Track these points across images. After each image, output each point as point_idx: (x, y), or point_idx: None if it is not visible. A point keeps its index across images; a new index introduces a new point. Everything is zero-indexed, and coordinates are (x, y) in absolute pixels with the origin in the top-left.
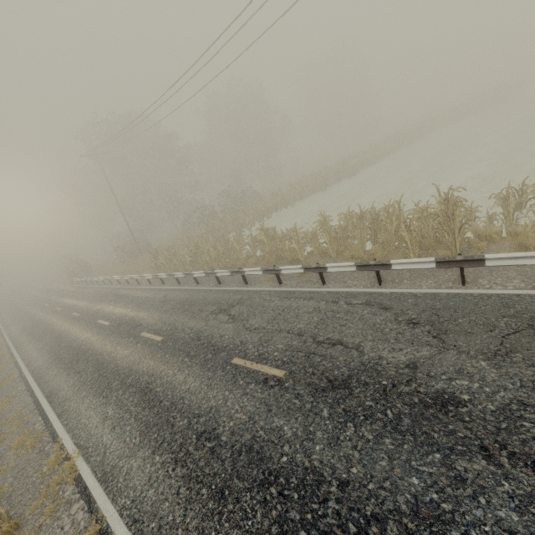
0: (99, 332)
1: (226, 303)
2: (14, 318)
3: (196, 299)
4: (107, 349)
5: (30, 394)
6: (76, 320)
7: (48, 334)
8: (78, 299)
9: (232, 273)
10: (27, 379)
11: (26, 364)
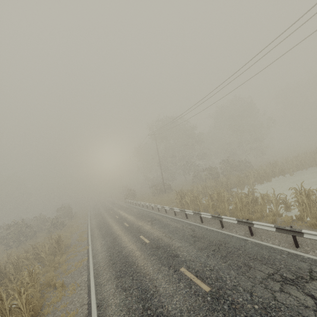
0: (141, 247)
1: (286, 268)
2: (95, 215)
3: (231, 246)
4: (149, 272)
5: (88, 290)
6: (126, 229)
7: (109, 234)
8: (128, 213)
9: (279, 230)
10: (90, 270)
11: (92, 254)
